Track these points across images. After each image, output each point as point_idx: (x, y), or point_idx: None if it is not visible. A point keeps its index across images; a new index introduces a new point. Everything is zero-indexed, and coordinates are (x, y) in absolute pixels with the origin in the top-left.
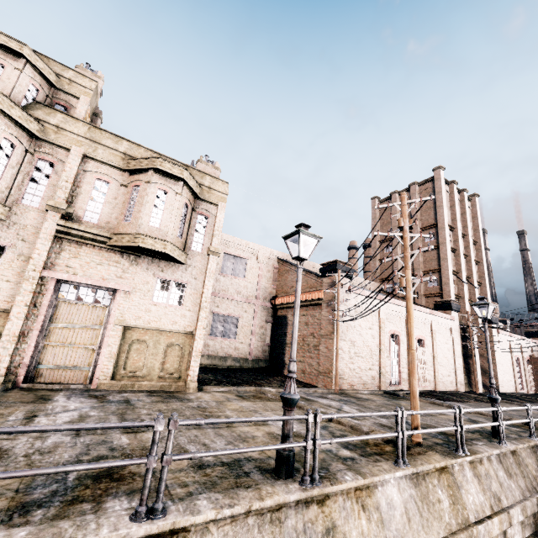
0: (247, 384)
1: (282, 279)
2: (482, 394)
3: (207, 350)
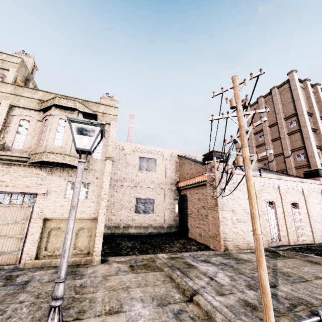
0: (152, 250)
1: (182, 169)
2: None
3: (134, 223)
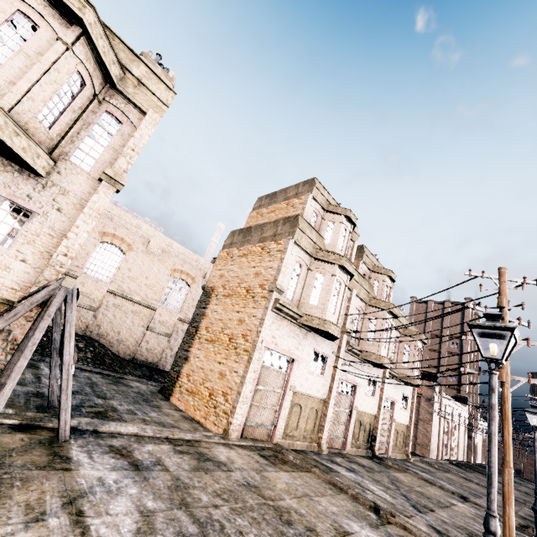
0: None
1: None
2: (479, 466)
3: None
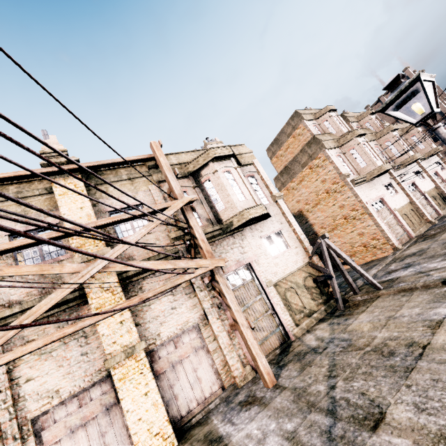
0: None
1: None
2: None
3: None
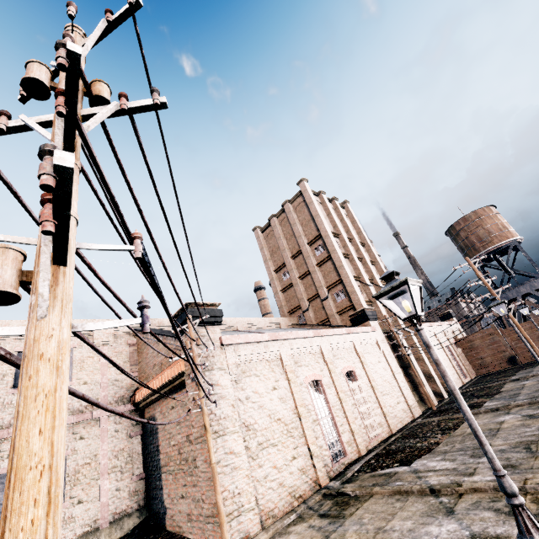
0: None
1: (143, 358)
2: (441, 410)
3: None
